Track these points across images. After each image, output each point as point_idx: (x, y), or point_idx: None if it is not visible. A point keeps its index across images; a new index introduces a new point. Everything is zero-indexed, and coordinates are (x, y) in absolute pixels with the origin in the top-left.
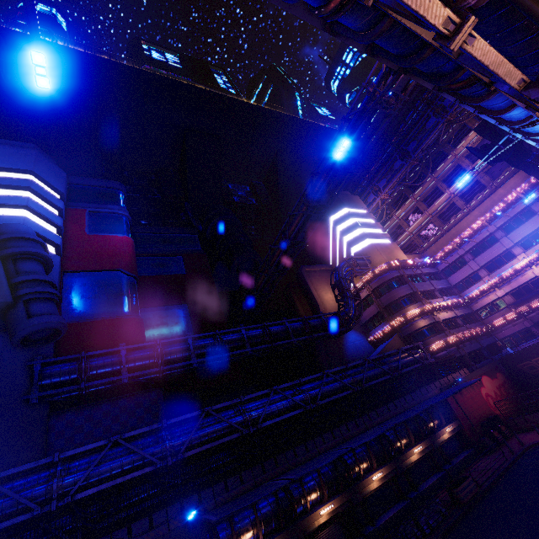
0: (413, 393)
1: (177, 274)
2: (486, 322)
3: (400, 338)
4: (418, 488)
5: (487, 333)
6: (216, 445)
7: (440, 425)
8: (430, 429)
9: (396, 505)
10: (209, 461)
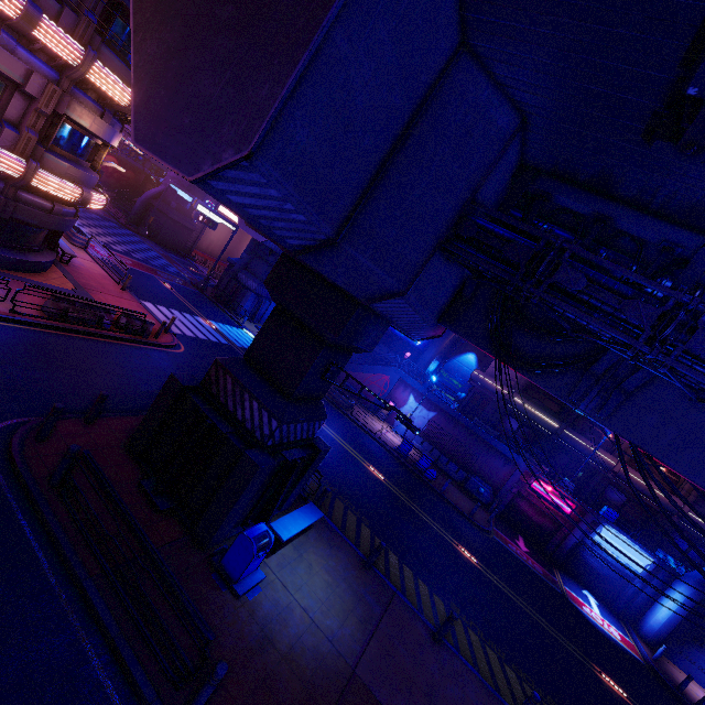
0: None
1: None
2: None
3: None
4: None
5: None
6: None
7: None
8: None
9: None
10: None
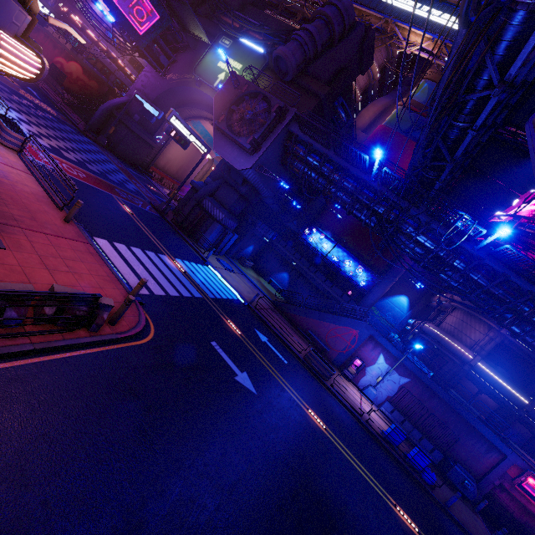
0: None
1: None
2: None
3: None
4: None
5: None
6: None
7: None
8: None
9: None
10: None
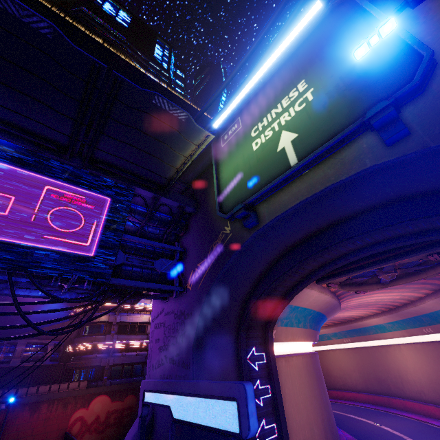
0: None
1: None
2: None
3: None
4: None
5: None
6: None
7: None
8: None
9: None
10: None
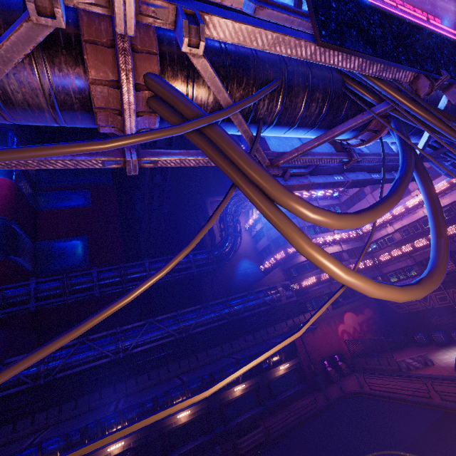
0: (258, 333)
1: (81, 208)
2: (375, 256)
3: (281, 271)
4: (230, 422)
5: (374, 266)
6: (17, 390)
7: (281, 361)
8: (266, 365)
9: (199, 438)
10: (4, 405)
